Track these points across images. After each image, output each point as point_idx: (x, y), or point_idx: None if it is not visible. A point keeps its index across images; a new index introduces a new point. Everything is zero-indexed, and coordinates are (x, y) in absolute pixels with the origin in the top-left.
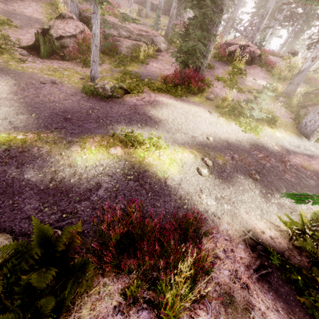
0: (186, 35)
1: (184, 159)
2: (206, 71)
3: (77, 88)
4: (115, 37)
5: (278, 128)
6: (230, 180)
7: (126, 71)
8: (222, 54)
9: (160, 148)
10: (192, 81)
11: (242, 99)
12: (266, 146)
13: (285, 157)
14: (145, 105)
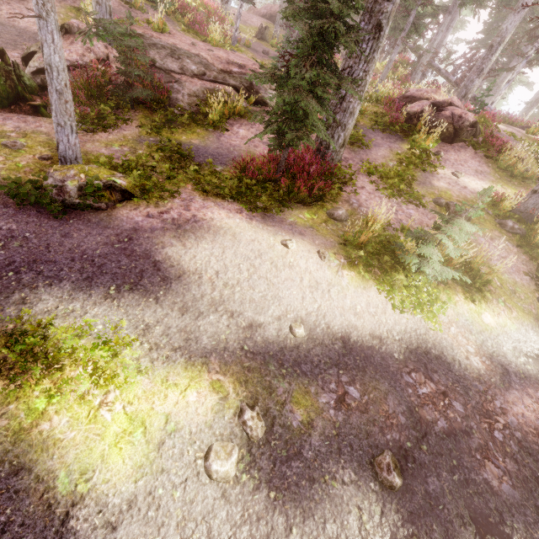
0: (288, 76)
1: (180, 416)
2: (350, 151)
3: (4, 184)
4: (172, 73)
5: (492, 301)
6: (303, 493)
7: (167, 144)
8: (392, 117)
9: (106, 384)
10: (302, 176)
11: (416, 221)
12: (450, 357)
13: (496, 399)
14: (162, 230)
